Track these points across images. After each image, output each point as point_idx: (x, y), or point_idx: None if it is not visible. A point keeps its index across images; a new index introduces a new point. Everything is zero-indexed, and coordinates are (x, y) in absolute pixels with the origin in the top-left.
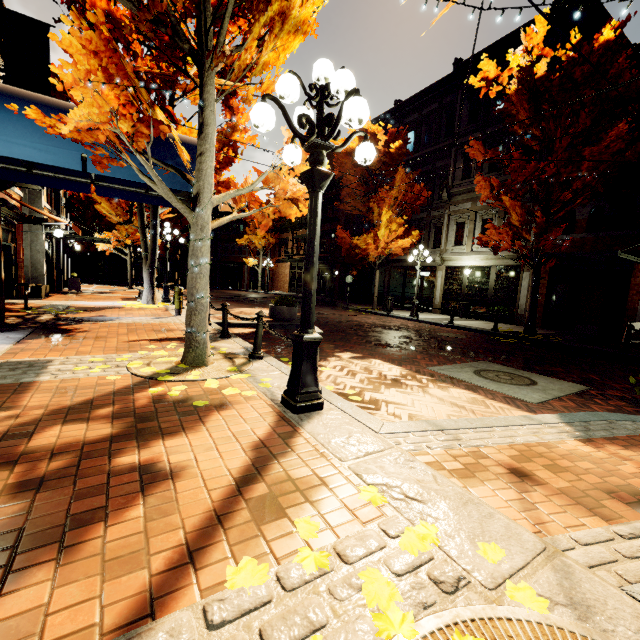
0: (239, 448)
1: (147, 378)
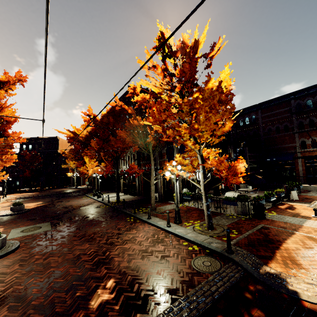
0: None
1: None
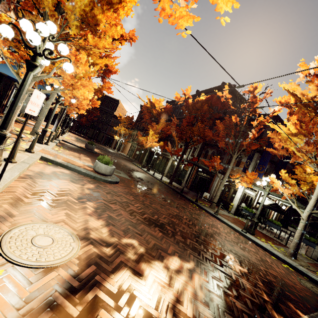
0: (15, 137)
1: (16, 130)
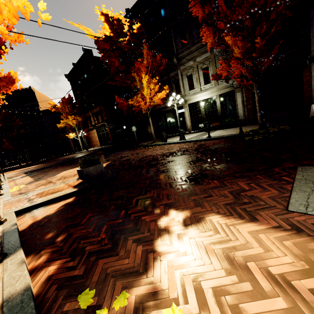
0: None
1: None
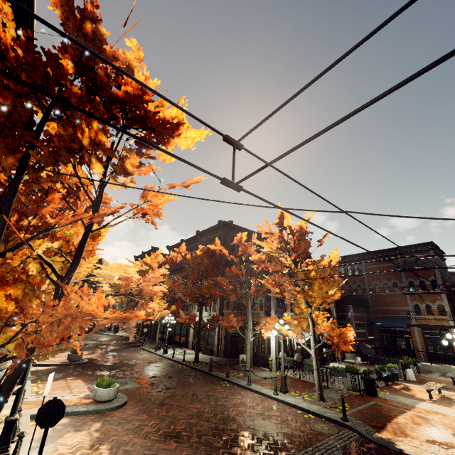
0: None
1: None
